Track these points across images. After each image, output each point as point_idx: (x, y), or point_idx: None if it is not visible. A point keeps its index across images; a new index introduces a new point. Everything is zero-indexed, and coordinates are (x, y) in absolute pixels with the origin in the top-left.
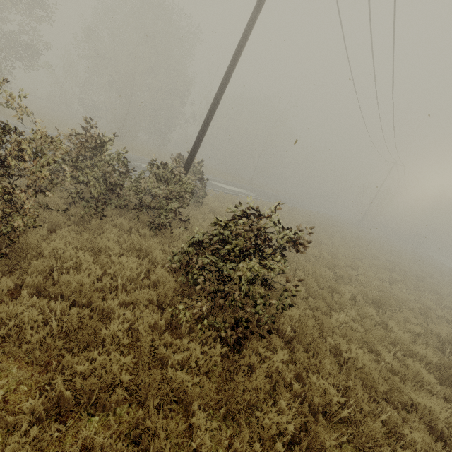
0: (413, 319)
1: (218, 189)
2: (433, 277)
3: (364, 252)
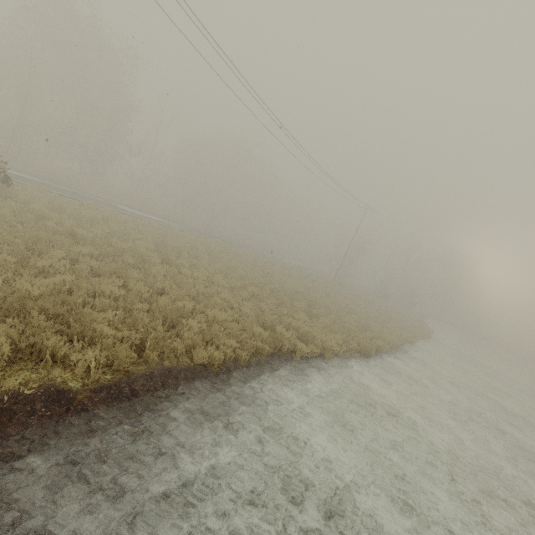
0: (143, 291)
1: (107, 207)
2: (356, 314)
3: (258, 276)
